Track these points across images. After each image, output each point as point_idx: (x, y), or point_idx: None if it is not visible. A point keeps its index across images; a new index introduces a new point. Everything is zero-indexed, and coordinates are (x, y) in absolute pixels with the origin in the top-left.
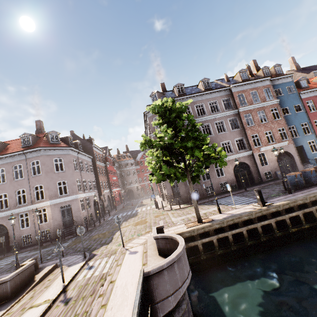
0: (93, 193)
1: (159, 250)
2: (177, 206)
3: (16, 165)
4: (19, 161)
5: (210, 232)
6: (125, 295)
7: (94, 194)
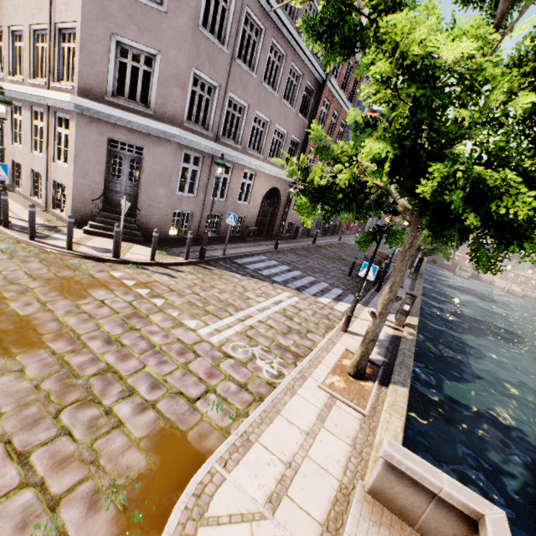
0: None
1: None
2: (125, 246)
3: None
4: None
5: None
6: None
7: None
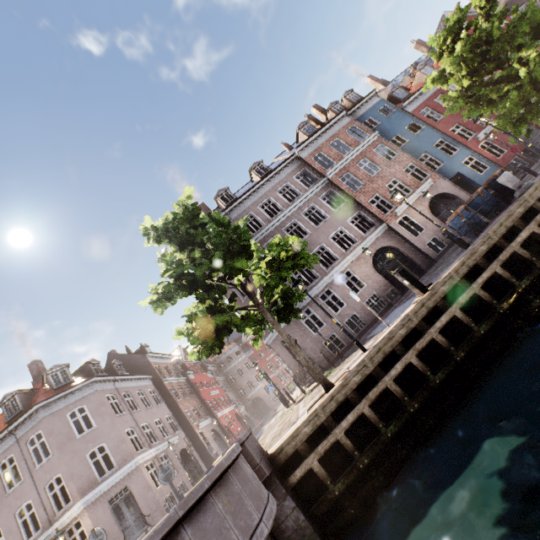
0: (175, 440)
1: None
2: (315, 382)
3: (3, 462)
4: (6, 452)
5: (351, 397)
6: None
7: (177, 442)
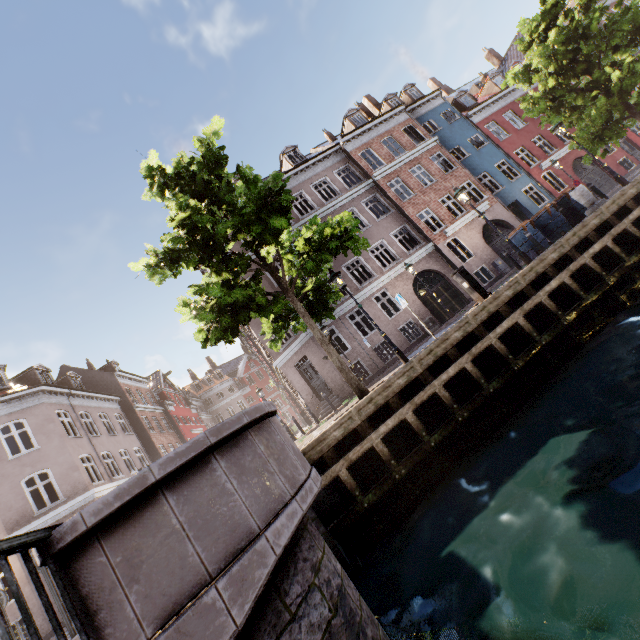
0: None
1: None
2: (331, 413)
3: None
4: None
5: (392, 402)
6: None
7: None
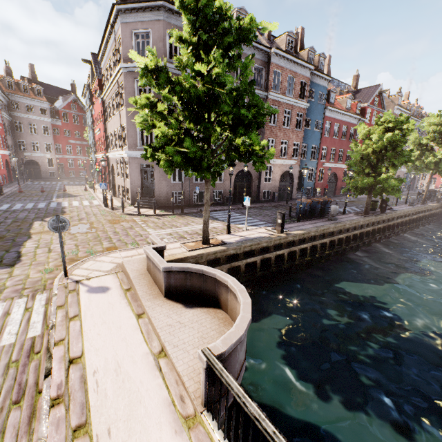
0: None
1: (168, 289)
2: (148, 210)
3: None
4: None
5: (222, 259)
6: (131, 392)
7: None
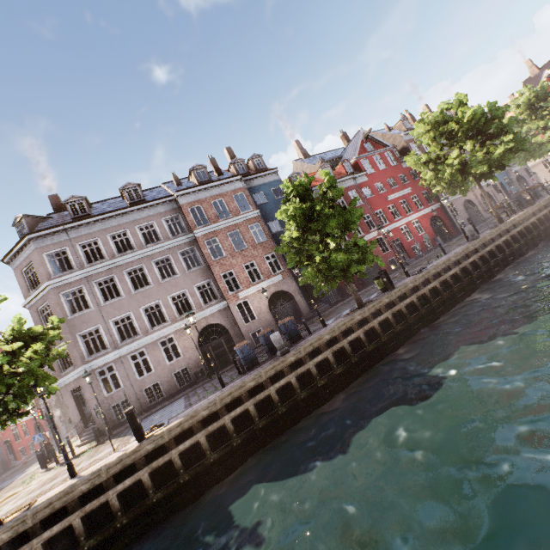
0: None
1: None
2: (81, 448)
3: None
4: None
5: None
6: None
7: None
